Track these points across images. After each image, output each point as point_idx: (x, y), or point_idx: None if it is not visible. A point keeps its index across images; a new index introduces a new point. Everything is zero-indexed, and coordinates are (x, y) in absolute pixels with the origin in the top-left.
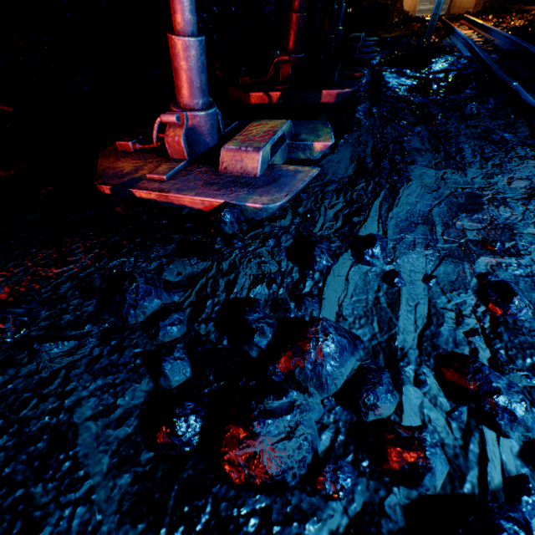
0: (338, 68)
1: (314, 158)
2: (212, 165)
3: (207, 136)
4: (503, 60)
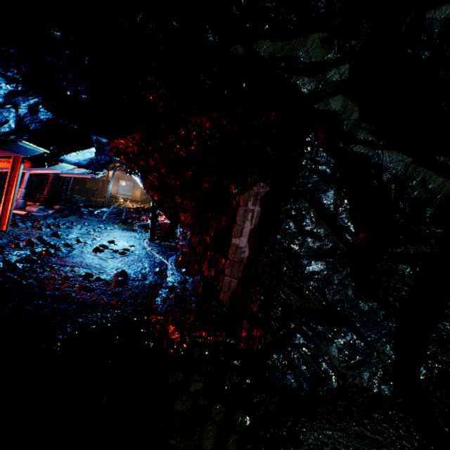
0: (61, 202)
1: (49, 214)
2: (23, 209)
3: (21, 205)
4: (116, 211)
